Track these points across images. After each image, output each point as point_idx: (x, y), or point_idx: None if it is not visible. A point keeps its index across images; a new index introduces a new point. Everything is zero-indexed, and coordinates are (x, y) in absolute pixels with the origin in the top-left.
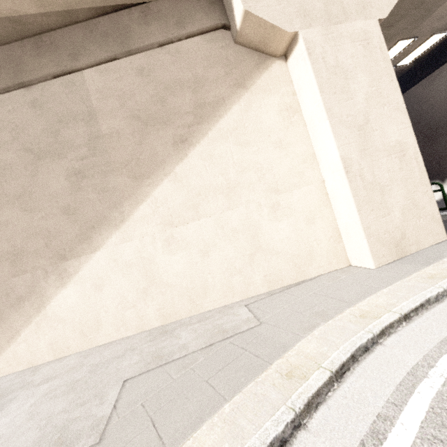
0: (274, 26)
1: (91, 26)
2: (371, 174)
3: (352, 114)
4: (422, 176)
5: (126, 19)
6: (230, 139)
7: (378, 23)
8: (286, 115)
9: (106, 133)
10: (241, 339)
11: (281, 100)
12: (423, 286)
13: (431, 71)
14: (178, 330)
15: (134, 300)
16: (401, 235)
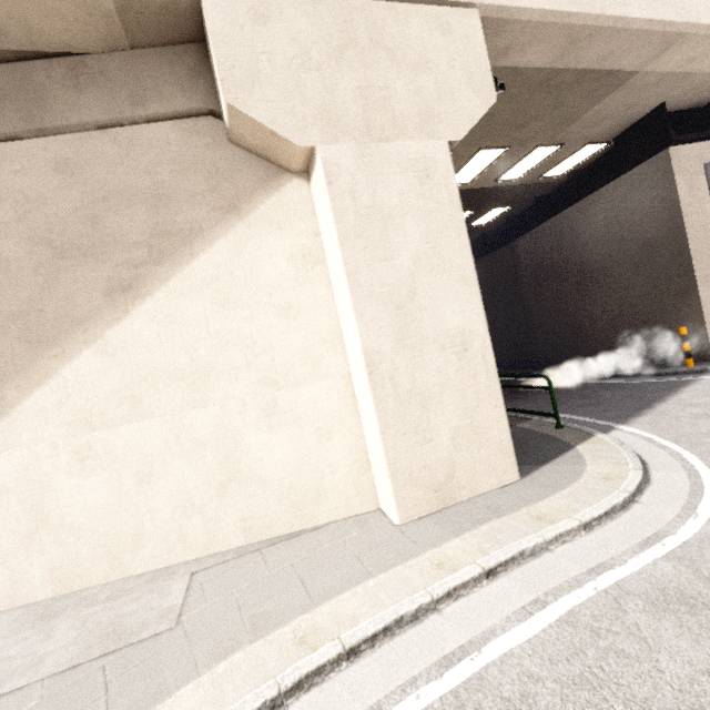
0: (275, 133)
1: None
2: (411, 377)
3: (389, 283)
4: (491, 383)
5: (41, 75)
6: (207, 294)
7: (452, 145)
8: (301, 266)
9: None
10: (122, 662)
11: (295, 242)
12: (417, 585)
13: (587, 193)
14: (63, 616)
15: (7, 552)
16: (448, 473)
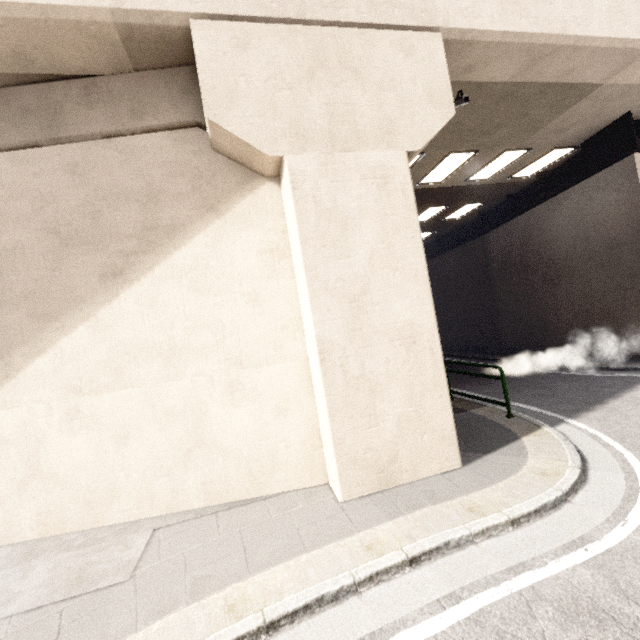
0: (248, 144)
1: (9, 97)
2: (360, 365)
3: (344, 279)
4: (438, 374)
5: (60, 94)
6: (185, 281)
7: (411, 154)
8: (269, 259)
9: (6, 247)
10: (77, 608)
11: (265, 238)
12: (344, 565)
13: (554, 193)
14: (42, 558)
15: (4, 496)
16: (392, 457)
